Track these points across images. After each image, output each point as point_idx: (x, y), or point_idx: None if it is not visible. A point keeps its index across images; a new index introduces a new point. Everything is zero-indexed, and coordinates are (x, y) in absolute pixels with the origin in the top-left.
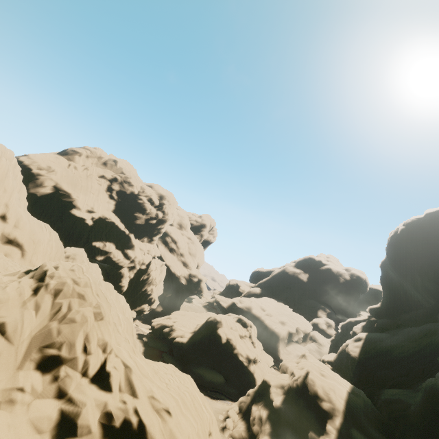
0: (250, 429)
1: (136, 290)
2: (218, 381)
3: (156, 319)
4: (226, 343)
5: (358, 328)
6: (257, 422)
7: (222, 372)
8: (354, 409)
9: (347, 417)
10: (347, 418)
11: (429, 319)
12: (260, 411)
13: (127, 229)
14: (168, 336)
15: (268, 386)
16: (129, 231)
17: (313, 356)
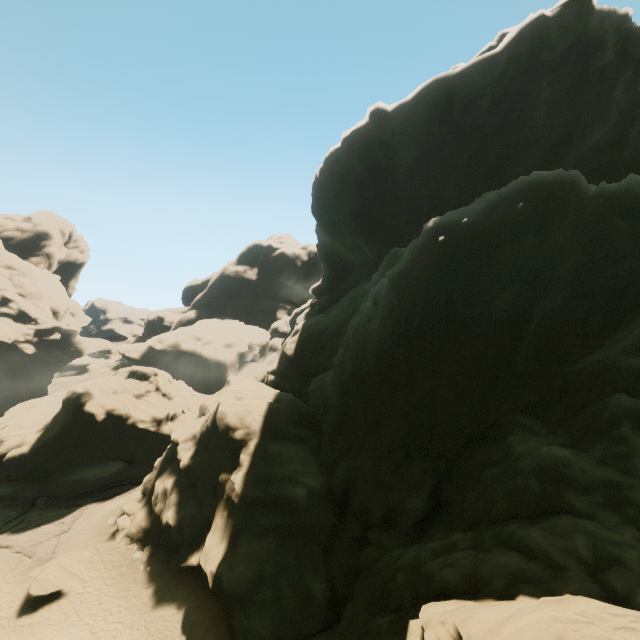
0: (153, 513)
1: None
2: (112, 473)
3: None
4: (108, 419)
5: (301, 319)
6: (161, 499)
7: (123, 456)
8: (274, 420)
9: (265, 433)
10: (265, 435)
11: (360, 280)
12: (165, 483)
13: None
14: None
15: (177, 445)
16: None
17: (241, 377)
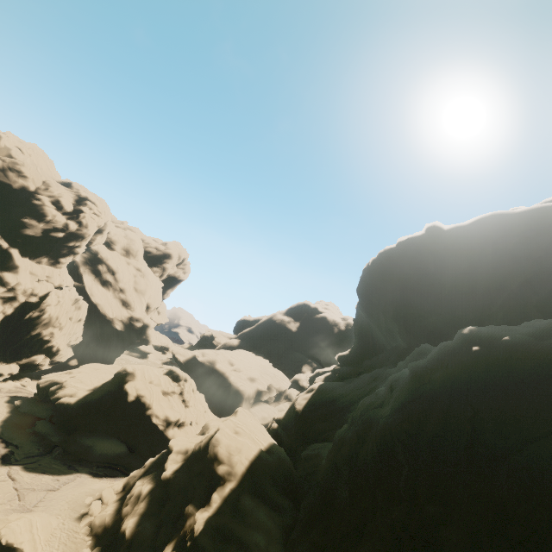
0: (120, 512)
1: (18, 333)
2: (114, 453)
3: (48, 375)
4: (135, 402)
5: (320, 379)
6: (132, 501)
7: (130, 441)
8: (258, 471)
9: (244, 481)
10: (244, 483)
11: (385, 363)
12: (143, 486)
13: (5, 240)
14: (51, 396)
15: (170, 453)
16: (11, 244)
17: (248, 412)
